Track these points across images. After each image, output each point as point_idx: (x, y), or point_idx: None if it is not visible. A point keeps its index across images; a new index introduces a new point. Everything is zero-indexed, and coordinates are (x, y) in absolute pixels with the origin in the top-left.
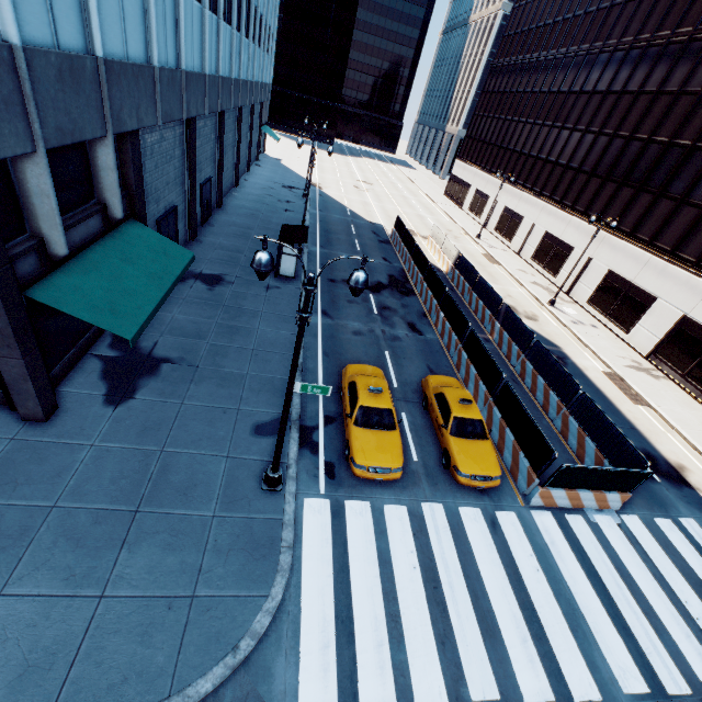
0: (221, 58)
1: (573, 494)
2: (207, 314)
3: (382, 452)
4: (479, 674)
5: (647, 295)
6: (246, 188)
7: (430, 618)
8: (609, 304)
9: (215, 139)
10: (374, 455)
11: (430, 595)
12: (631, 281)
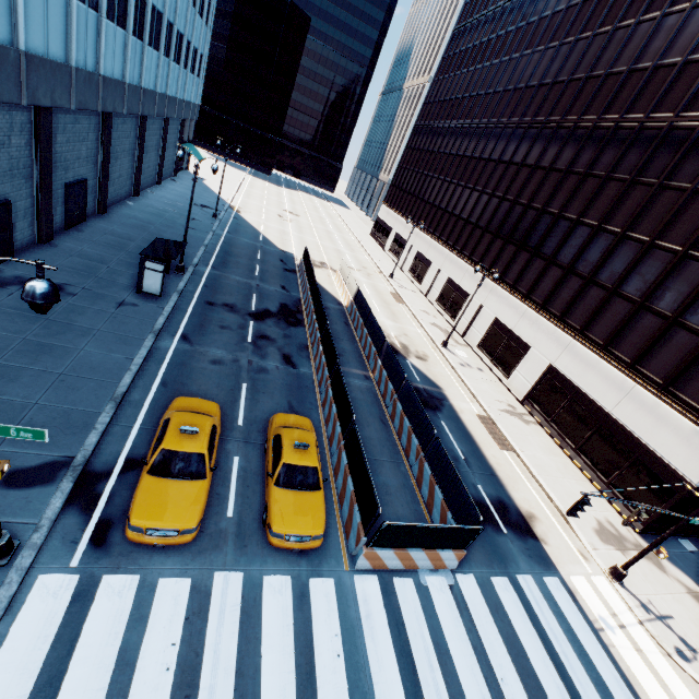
0: (102, 57)
1: (403, 553)
2: (16, 327)
3: (172, 508)
4: None
5: (524, 343)
6: (147, 199)
7: None
8: (495, 349)
9: (97, 141)
10: (159, 513)
11: None
12: (512, 329)
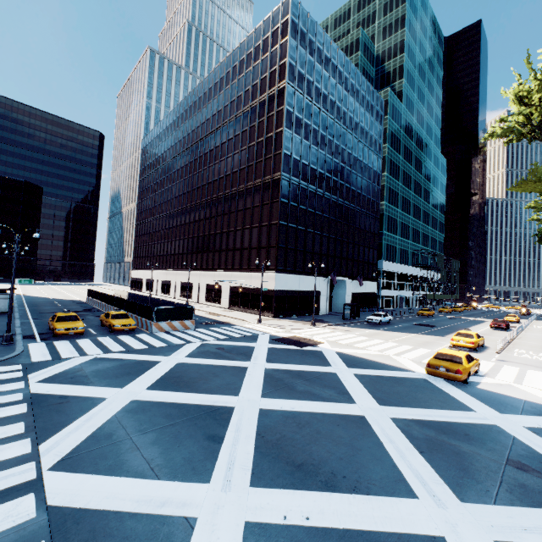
0: None
1: (169, 323)
2: None
3: (72, 324)
4: (118, 349)
5: (219, 286)
6: None
7: (98, 347)
8: (212, 297)
9: None
10: (68, 325)
11: (98, 346)
12: (213, 284)
